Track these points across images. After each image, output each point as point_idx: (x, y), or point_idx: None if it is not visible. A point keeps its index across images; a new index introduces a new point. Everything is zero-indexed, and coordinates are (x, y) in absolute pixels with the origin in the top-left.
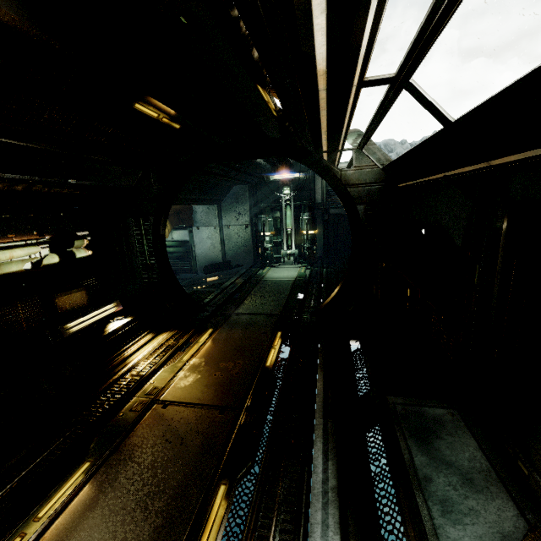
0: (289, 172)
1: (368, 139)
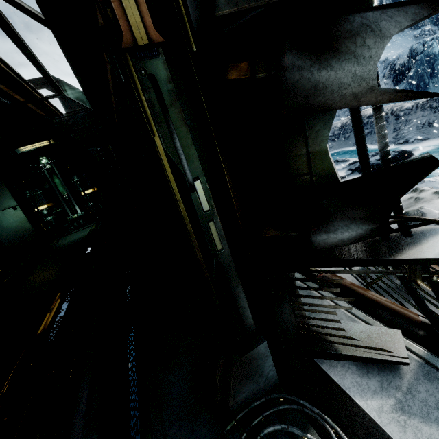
0: (37, 141)
1: (52, 79)
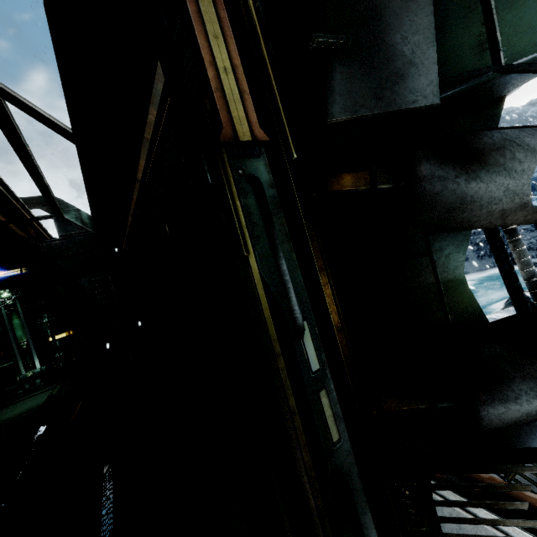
0: (3, 270)
1: (53, 198)
